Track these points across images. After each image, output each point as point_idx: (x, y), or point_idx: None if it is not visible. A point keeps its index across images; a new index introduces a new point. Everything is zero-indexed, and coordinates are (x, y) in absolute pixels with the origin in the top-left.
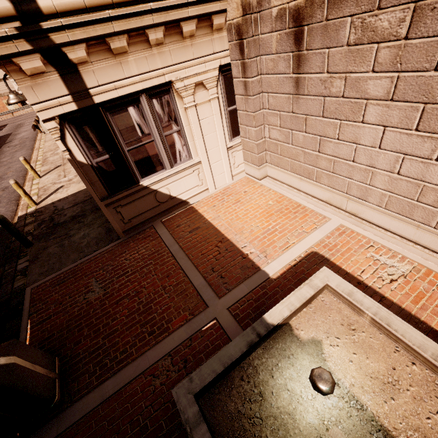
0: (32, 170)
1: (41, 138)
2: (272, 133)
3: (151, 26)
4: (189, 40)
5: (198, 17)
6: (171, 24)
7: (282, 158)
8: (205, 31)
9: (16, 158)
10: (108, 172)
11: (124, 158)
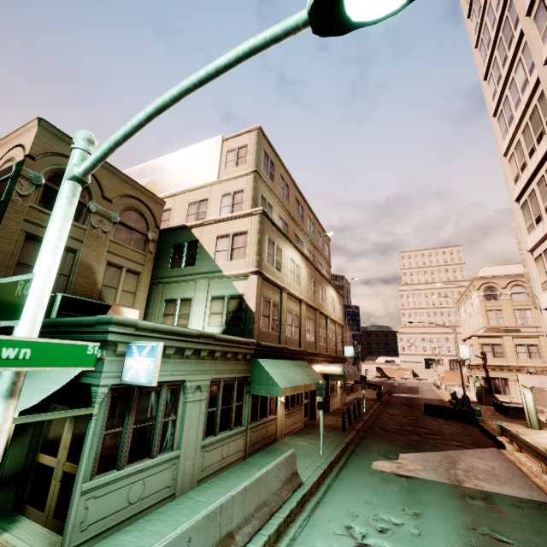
0: (450, 393)
1: (440, 390)
2: (537, 396)
3: (504, 369)
4: (513, 372)
5: (516, 369)
6: (509, 369)
7: (540, 403)
8: (518, 372)
9: (431, 392)
10: (486, 389)
11: (491, 388)
